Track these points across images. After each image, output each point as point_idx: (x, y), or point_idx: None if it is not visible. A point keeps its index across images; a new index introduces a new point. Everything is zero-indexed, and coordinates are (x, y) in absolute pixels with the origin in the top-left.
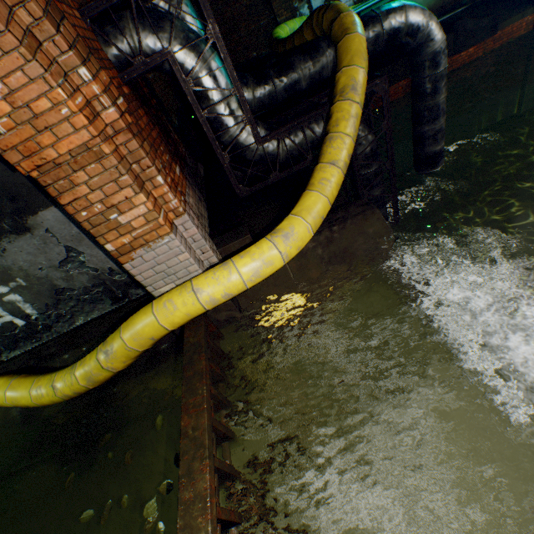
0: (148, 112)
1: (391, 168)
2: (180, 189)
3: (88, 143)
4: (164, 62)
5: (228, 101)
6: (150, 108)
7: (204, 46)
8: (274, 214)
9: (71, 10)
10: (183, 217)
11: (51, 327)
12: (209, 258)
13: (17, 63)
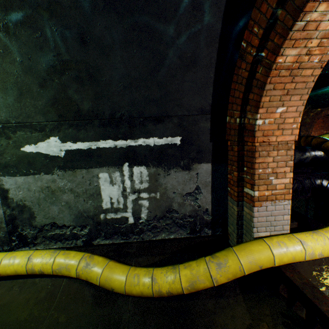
0: None
1: None
2: None
3: (287, 141)
4: None
5: None
6: None
7: None
8: None
9: None
10: None
11: (142, 232)
12: None
13: (298, 104)
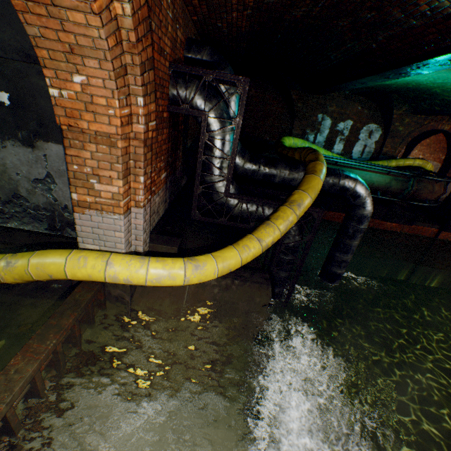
0: (172, 132)
1: (300, 265)
2: (155, 189)
3: (111, 134)
4: (200, 117)
5: (223, 160)
6: (175, 130)
7: (228, 124)
8: (208, 242)
9: (165, 61)
10: (140, 209)
11: None
12: (138, 245)
13: (104, 76)
